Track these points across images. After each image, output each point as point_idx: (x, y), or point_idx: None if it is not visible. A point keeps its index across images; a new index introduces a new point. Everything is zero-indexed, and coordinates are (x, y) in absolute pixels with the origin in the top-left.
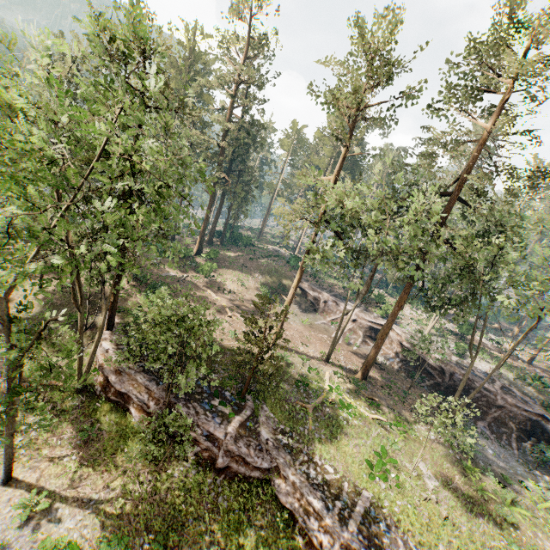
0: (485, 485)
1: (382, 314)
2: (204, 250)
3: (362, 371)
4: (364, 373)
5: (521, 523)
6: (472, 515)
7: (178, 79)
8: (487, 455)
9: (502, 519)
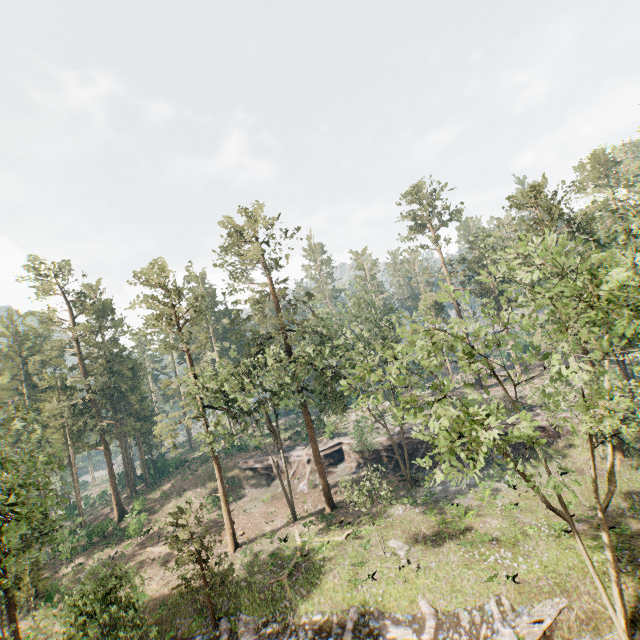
0: (443, 516)
1: (330, 436)
2: (129, 509)
3: (326, 503)
4: (329, 503)
5: (474, 523)
6: (438, 549)
7: (12, 366)
8: (447, 489)
9: (460, 532)
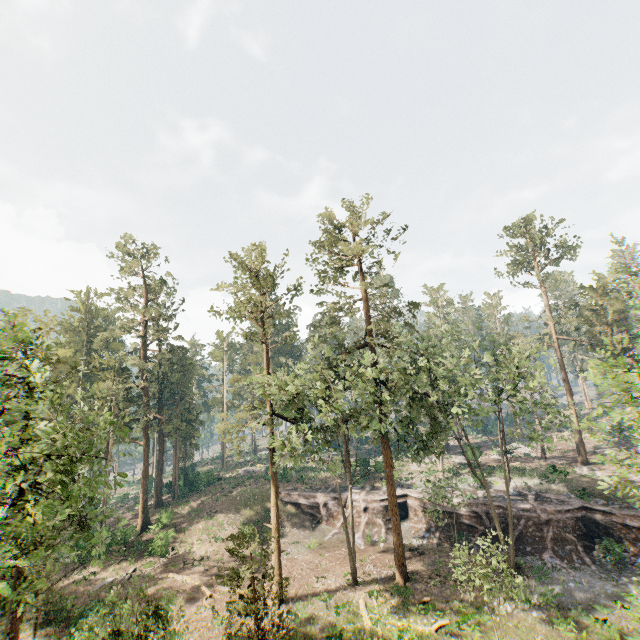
0: (586, 634)
1: None
2: (152, 519)
3: (398, 570)
4: (402, 571)
5: None
6: None
7: (76, 340)
8: (571, 591)
9: None
